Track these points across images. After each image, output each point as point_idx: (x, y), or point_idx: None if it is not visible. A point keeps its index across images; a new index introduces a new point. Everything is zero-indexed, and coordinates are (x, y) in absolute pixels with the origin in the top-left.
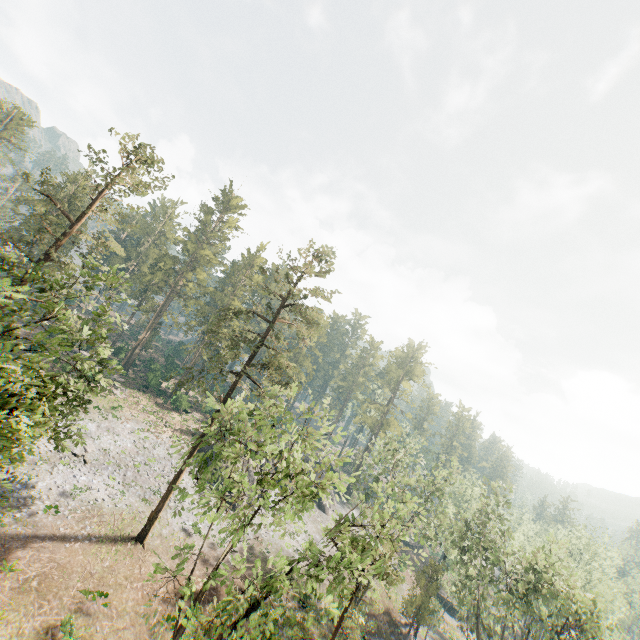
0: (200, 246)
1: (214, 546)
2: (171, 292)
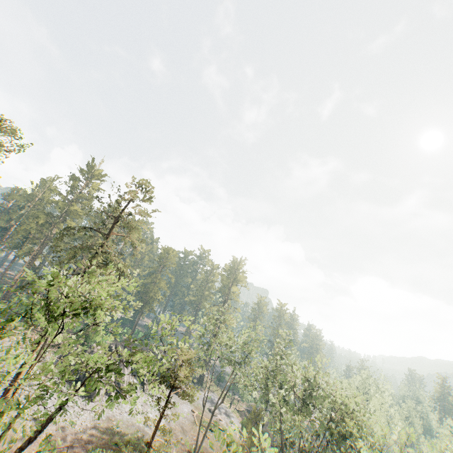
0: (70, 204)
1: (64, 428)
2: (45, 239)
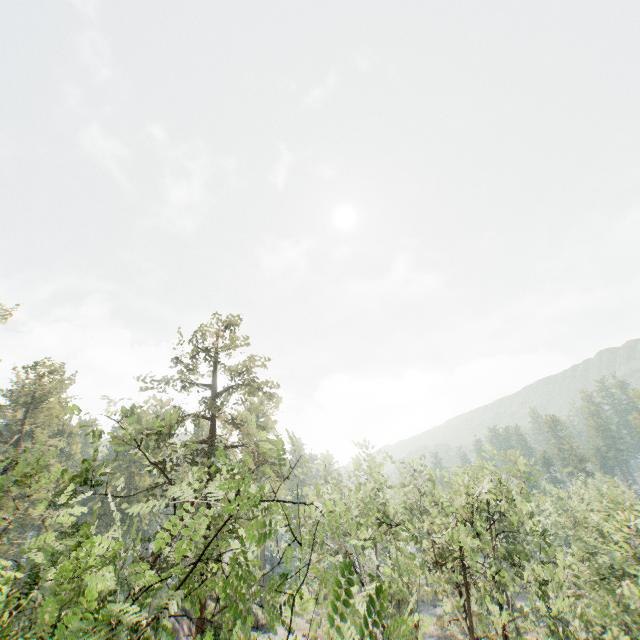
0: None
1: None
2: None
